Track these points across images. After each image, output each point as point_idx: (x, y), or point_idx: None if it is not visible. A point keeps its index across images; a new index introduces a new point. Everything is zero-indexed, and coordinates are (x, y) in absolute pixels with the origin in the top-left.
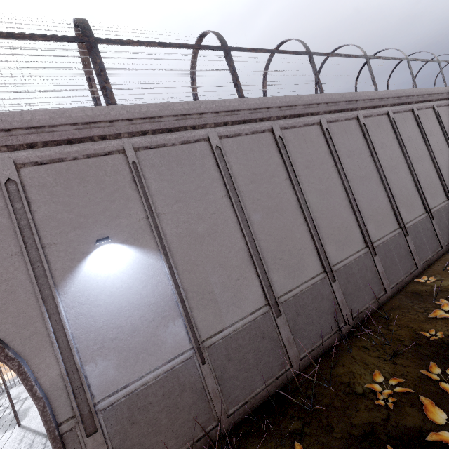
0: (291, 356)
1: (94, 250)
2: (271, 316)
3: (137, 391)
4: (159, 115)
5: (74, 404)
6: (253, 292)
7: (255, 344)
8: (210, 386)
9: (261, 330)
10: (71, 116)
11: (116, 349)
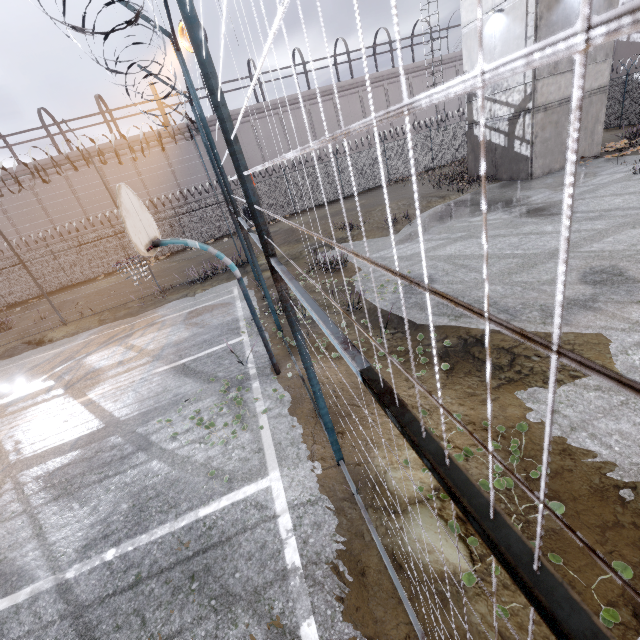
0: None
1: None
2: None
3: None
4: None
5: None
6: None
7: None
8: None
9: None
10: None
11: None
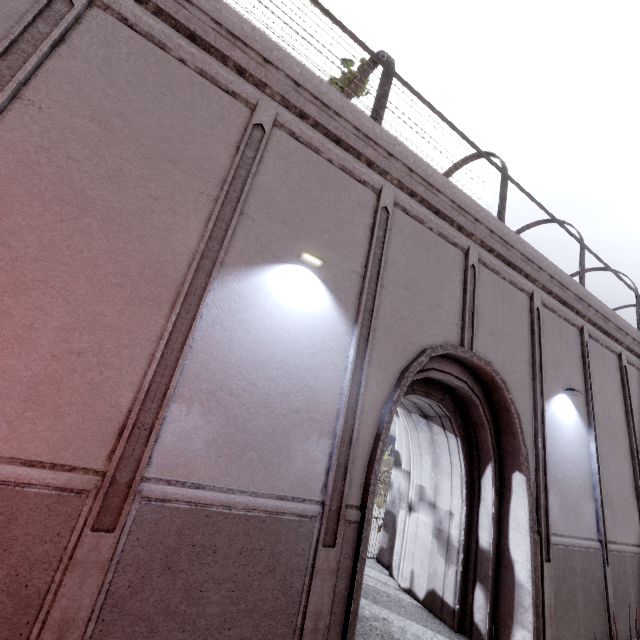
0: None
1: (559, 394)
2: None
3: (569, 547)
4: (609, 318)
5: (542, 520)
6: (634, 523)
7: (635, 583)
8: (609, 595)
9: (639, 570)
10: (577, 288)
11: (560, 492)
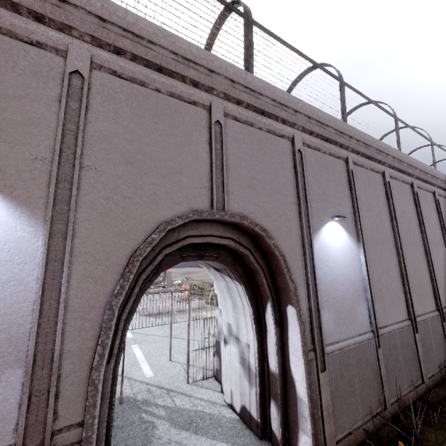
0: (423, 372)
1: (328, 222)
2: (412, 330)
3: (344, 349)
4: (370, 145)
5: (316, 339)
6: (401, 304)
7: (404, 349)
8: (382, 370)
9: (406, 338)
10: (337, 123)
11: (334, 306)
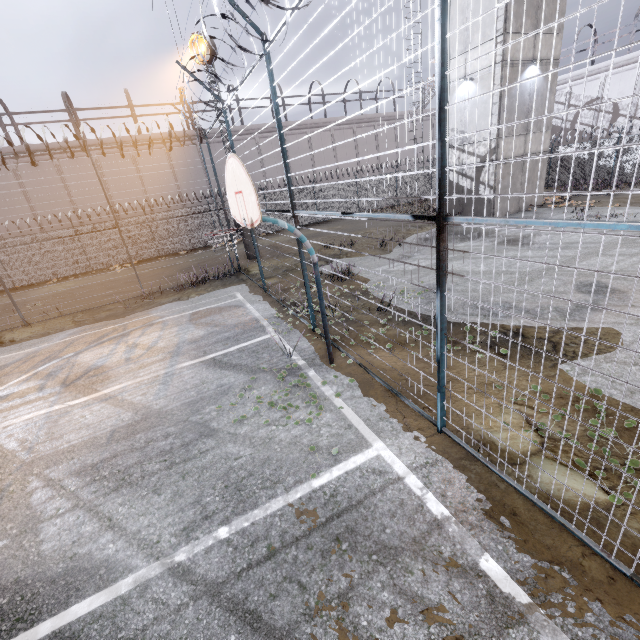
0: None
1: None
2: None
3: None
4: None
5: None
6: None
7: None
8: None
9: None
10: None
11: None
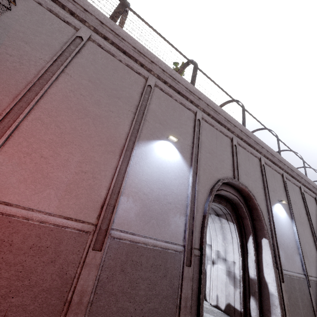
0: None
1: (277, 203)
2: None
3: (291, 276)
4: (293, 170)
5: (278, 261)
6: None
7: None
8: (313, 302)
9: None
10: (278, 156)
11: (284, 249)
